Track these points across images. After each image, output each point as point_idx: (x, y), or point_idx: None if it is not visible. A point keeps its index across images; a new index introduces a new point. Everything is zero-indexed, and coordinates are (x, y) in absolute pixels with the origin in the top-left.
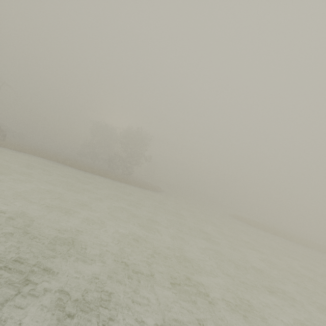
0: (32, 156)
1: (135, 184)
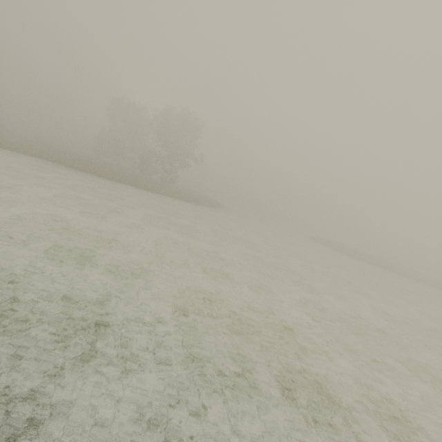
0: (20, 154)
1: (182, 197)
